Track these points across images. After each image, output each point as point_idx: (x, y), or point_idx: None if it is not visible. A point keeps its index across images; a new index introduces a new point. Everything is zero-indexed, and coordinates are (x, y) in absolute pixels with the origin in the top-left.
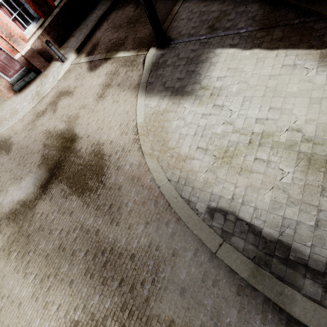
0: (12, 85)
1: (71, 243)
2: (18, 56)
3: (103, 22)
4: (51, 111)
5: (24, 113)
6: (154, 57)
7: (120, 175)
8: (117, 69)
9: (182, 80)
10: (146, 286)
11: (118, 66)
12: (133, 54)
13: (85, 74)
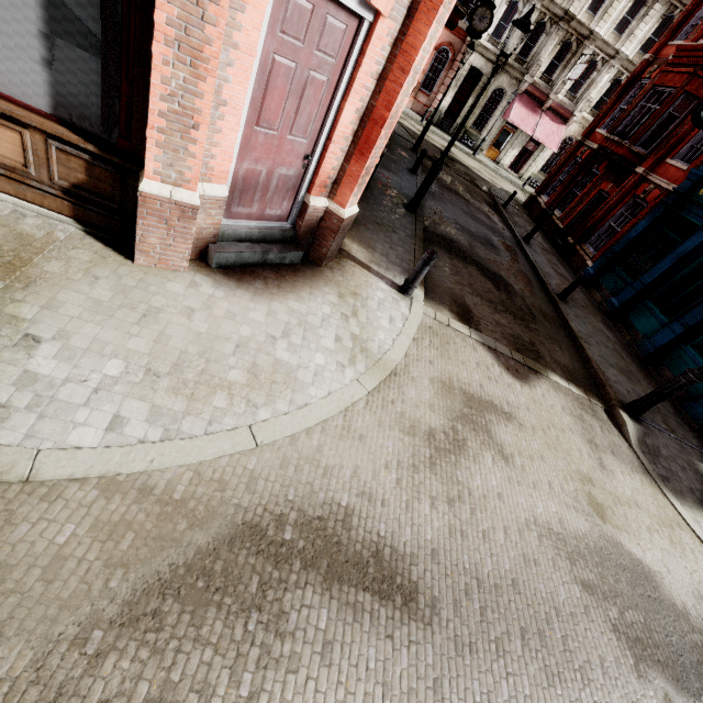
0: (215, 237)
1: None
2: (319, 202)
3: None
4: (491, 452)
5: (340, 400)
6: (635, 430)
7: None
8: (579, 412)
9: None
10: None
11: (575, 405)
12: (583, 396)
13: (506, 377)
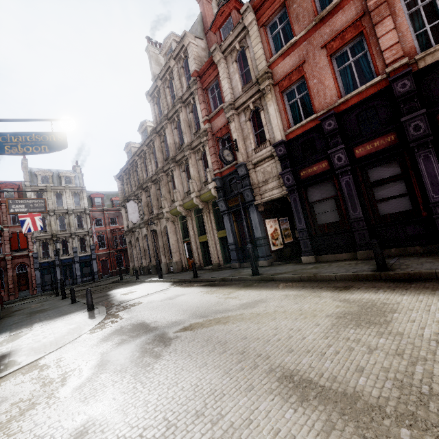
0: None
1: (163, 309)
2: None
3: None
4: None
5: None
6: None
7: (107, 329)
8: None
9: None
10: (136, 307)
11: None
12: None
13: None
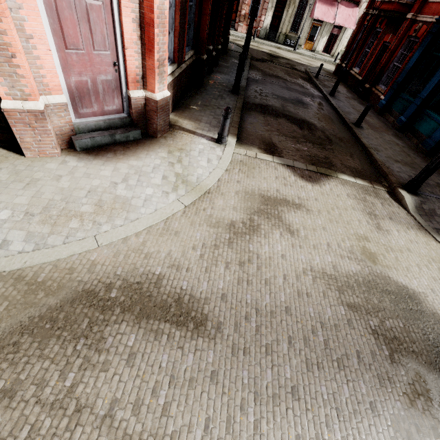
0: (73, 131)
1: None
2: (137, 94)
3: (246, 116)
4: (280, 230)
5: (162, 213)
6: (413, 201)
7: None
8: (362, 196)
9: None
10: None
11: (359, 192)
12: (368, 185)
13: (299, 182)
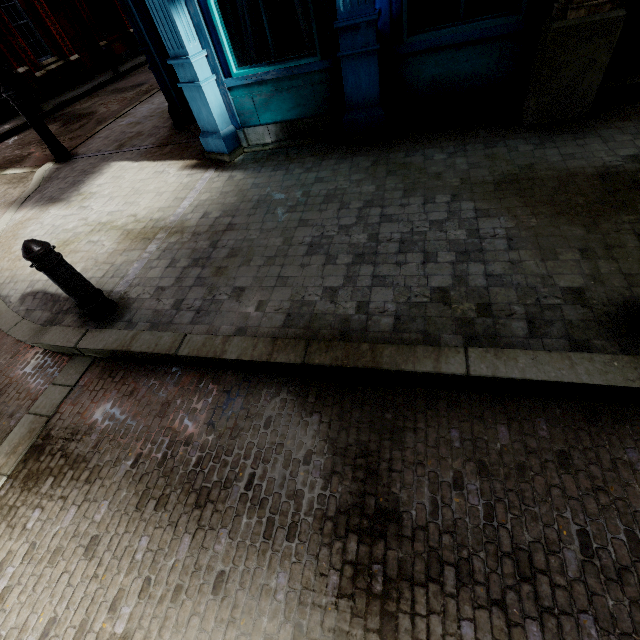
0: None
1: None
2: None
3: (10, 139)
4: None
5: None
6: (47, 172)
7: None
8: None
9: (63, 189)
10: None
11: None
12: (27, 171)
13: None
